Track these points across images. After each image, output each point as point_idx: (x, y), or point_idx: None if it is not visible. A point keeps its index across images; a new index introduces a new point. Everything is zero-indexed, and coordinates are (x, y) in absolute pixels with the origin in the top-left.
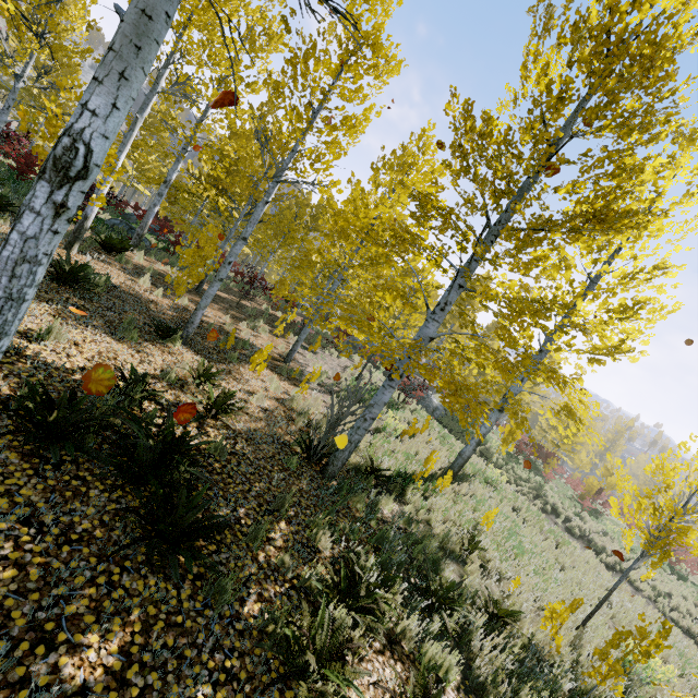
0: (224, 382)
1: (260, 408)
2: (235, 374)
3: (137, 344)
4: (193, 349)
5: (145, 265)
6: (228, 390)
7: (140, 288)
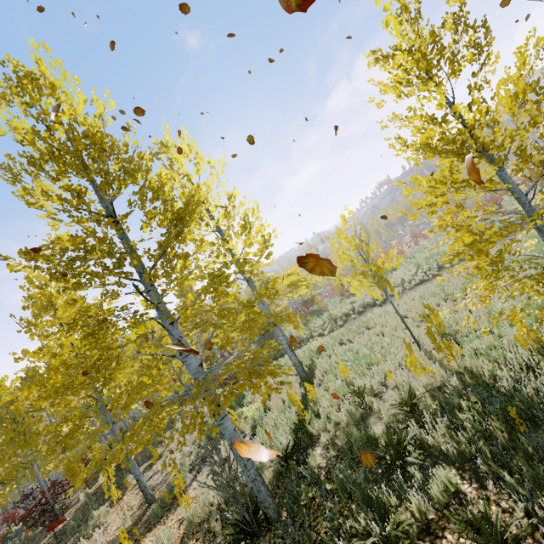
0: None
1: None
2: None
3: None
4: None
5: None
6: None
7: None
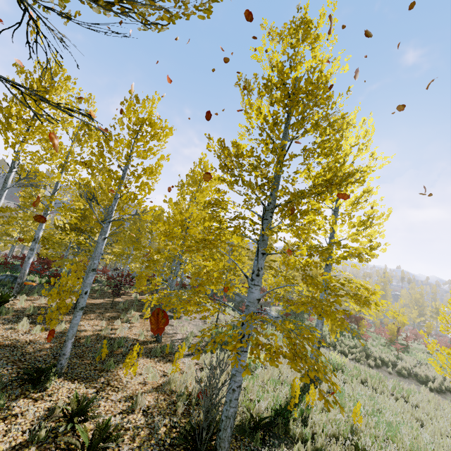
0: (102, 401)
1: (141, 411)
2: (113, 383)
3: (5, 407)
4: (70, 377)
5: (27, 306)
6: (102, 422)
7: (18, 333)
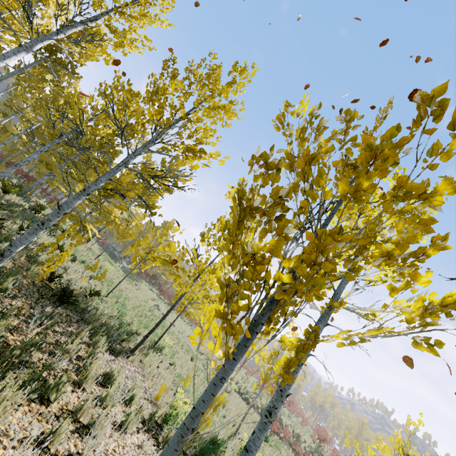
0: None
1: None
2: None
3: None
4: None
5: None
6: None
7: None
